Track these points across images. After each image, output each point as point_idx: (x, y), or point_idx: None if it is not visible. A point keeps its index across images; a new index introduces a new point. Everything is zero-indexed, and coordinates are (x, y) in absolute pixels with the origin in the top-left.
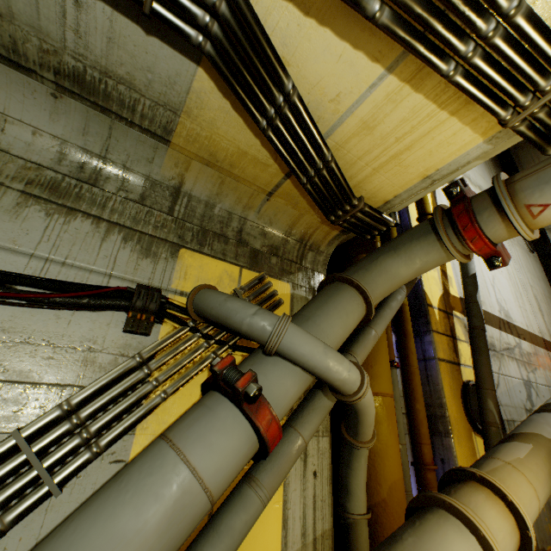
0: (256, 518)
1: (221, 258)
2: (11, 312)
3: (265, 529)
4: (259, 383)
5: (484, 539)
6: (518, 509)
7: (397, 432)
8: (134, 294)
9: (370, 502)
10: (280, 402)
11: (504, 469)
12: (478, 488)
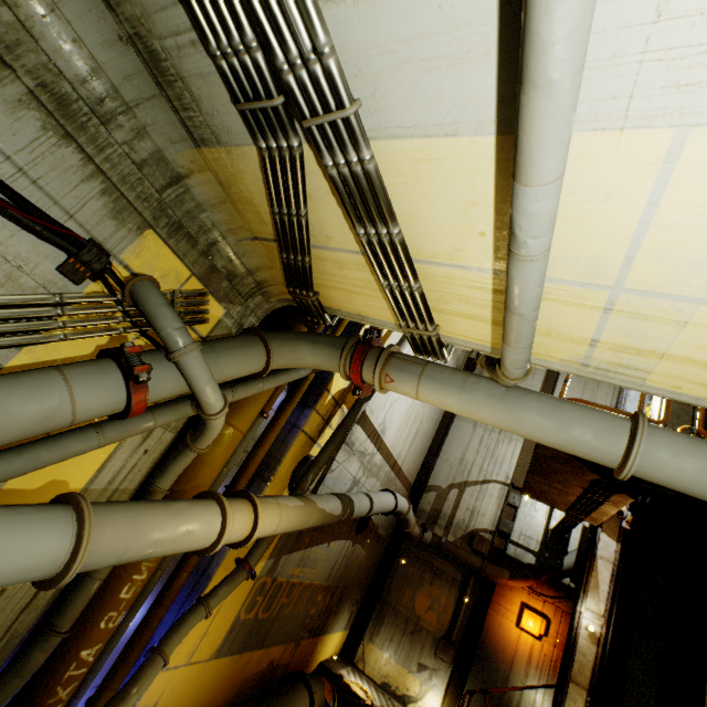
0: (89, 451)
1: (180, 257)
2: None
3: (84, 464)
4: (150, 374)
5: (226, 521)
6: (259, 521)
7: (228, 457)
8: (87, 247)
9: (175, 488)
10: (156, 393)
11: (272, 504)
12: (247, 504)
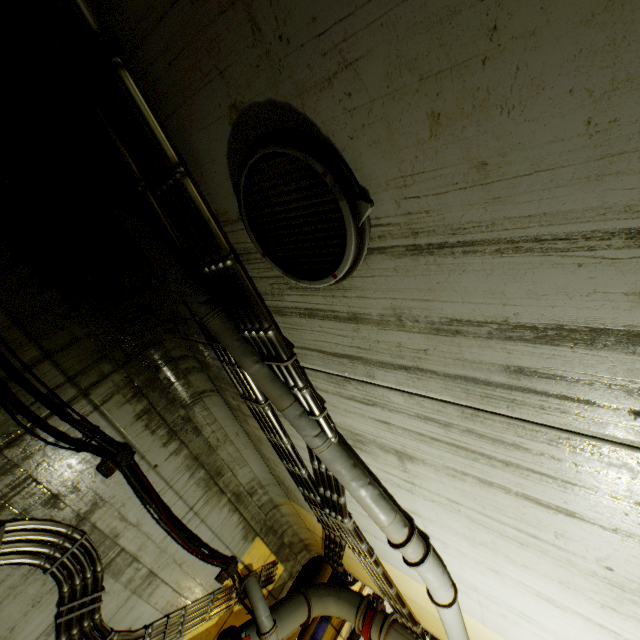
0: None
1: (268, 544)
2: (194, 558)
3: None
4: None
5: None
6: None
7: None
8: (231, 564)
9: None
10: None
11: None
12: None
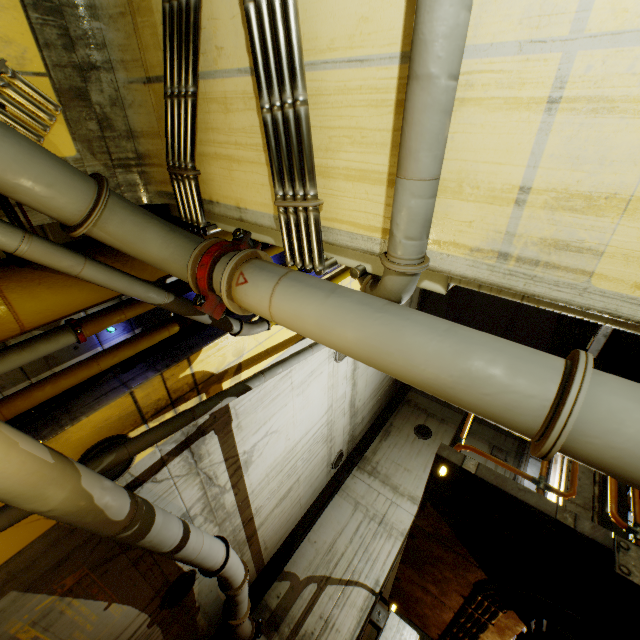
0: None
1: (40, 42)
2: None
3: None
4: None
5: None
6: None
7: None
8: None
9: None
10: None
11: None
12: None
